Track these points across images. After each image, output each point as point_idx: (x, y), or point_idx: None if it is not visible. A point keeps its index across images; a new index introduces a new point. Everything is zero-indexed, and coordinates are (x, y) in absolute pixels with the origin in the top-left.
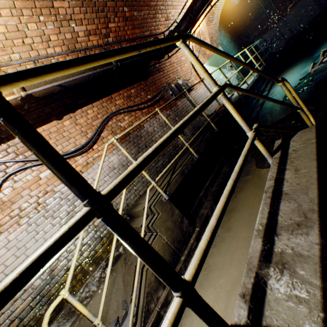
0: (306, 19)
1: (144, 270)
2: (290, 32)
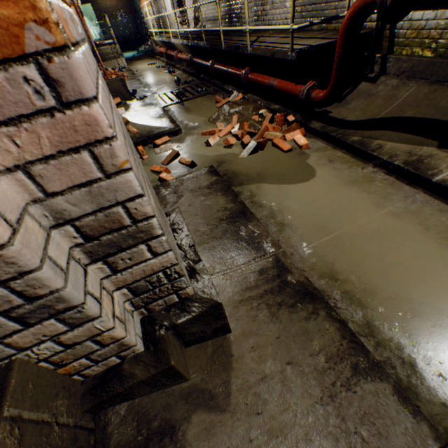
0: (128, 31)
1: (122, 59)
2: (119, 33)
